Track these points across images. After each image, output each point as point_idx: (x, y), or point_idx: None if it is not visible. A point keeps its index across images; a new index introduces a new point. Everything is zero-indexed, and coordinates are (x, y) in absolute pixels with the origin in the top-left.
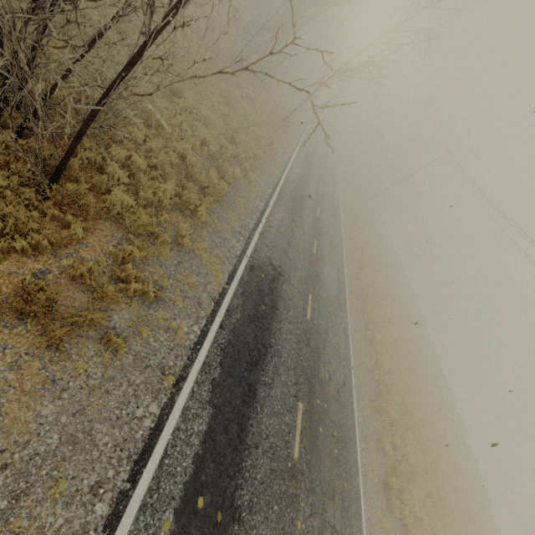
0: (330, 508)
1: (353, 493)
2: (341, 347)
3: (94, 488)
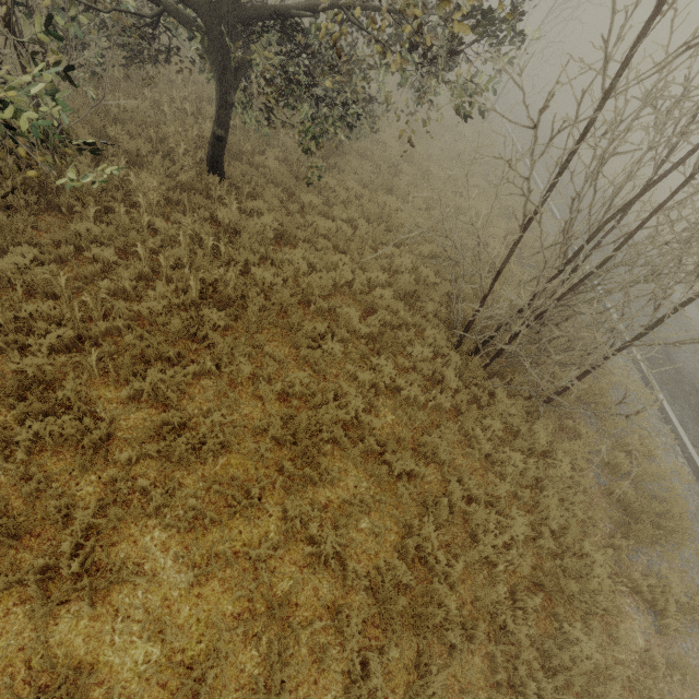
0: None
1: None
2: None
3: None
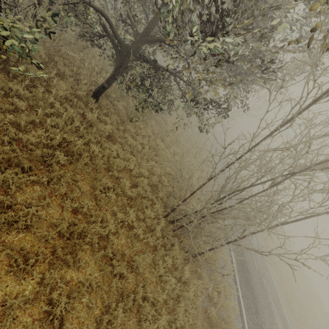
0: None
1: None
2: (269, 278)
3: None
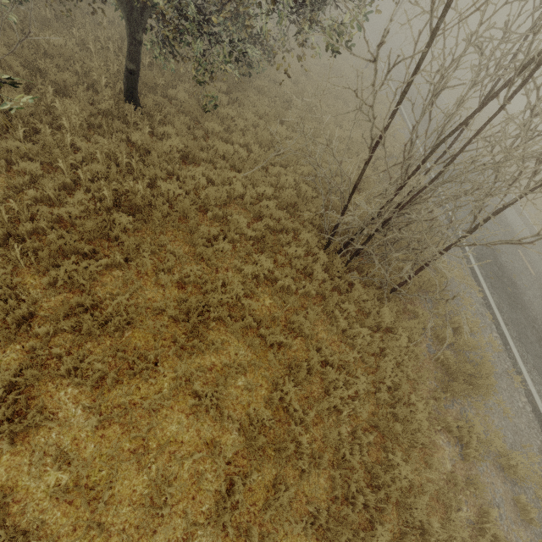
0: None
1: None
2: None
3: (539, 452)
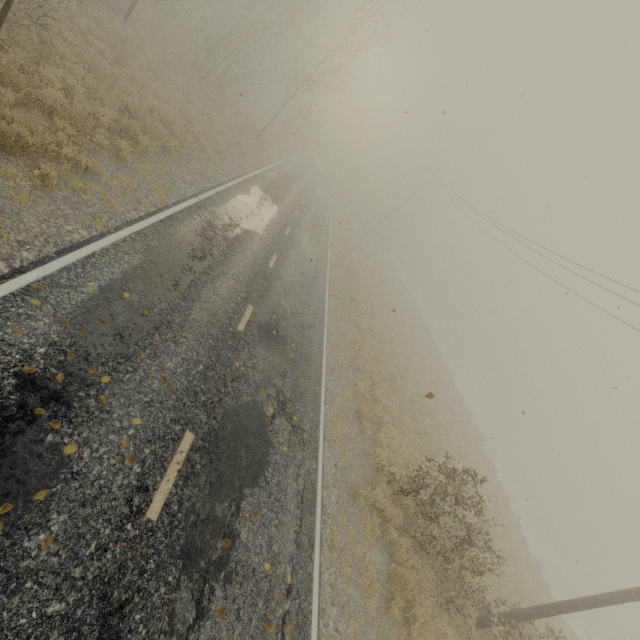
0: (278, 380)
1: (311, 390)
2: (312, 306)
3: (21, 243)
